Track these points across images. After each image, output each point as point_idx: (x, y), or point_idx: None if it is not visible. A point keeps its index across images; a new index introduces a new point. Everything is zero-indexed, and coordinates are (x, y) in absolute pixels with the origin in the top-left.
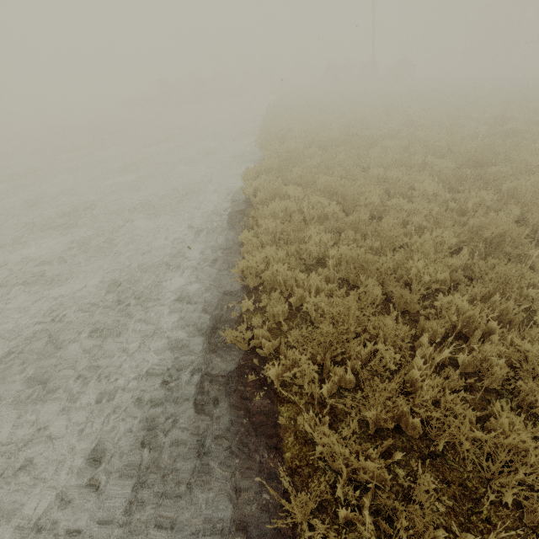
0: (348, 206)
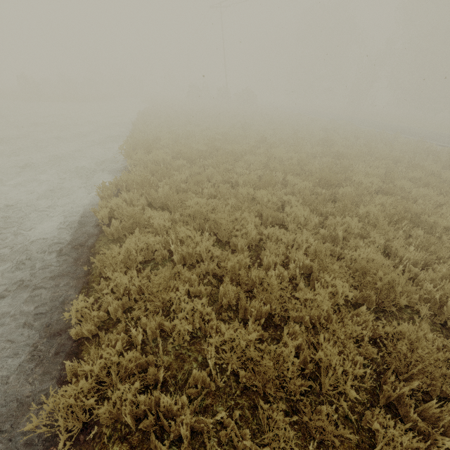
0: (222, 235)
